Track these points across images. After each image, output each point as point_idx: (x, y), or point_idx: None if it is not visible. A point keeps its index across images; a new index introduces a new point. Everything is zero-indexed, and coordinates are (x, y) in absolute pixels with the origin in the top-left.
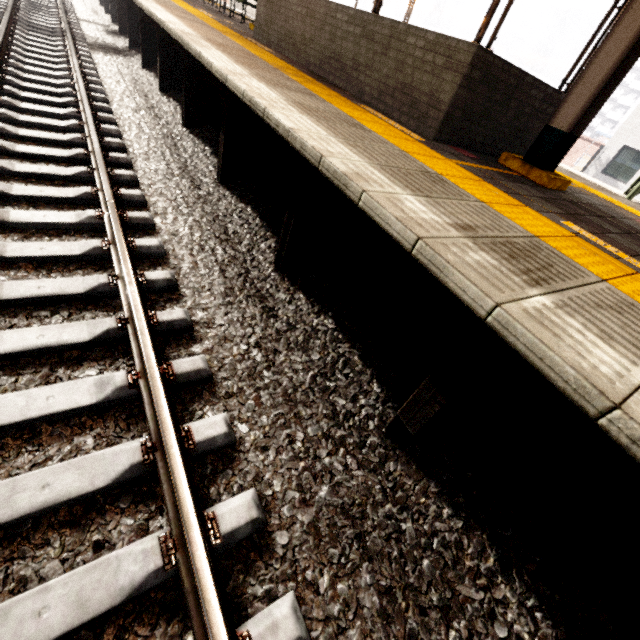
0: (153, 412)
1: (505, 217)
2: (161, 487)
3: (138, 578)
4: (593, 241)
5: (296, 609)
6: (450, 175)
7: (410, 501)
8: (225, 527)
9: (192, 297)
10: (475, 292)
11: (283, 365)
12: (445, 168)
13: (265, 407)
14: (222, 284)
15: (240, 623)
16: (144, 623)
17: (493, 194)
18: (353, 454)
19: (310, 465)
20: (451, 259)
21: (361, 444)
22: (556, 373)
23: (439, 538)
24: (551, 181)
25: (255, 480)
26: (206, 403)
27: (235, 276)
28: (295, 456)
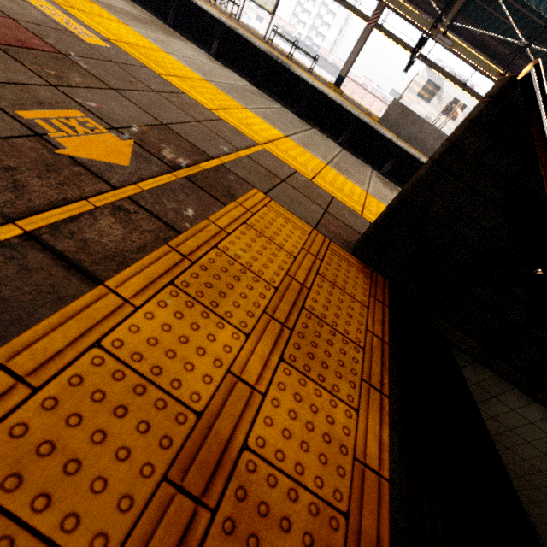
0: None
1: None
2: None
3: None
4: None
5: None
6: None
7: None
8: None
9: None
10: None
11: None
12: None
13: None
14: None
15: None
16: None
17: None
18: None
19: None
20: None
21: None
22: None
23: None
24: None
25: None
26: None
27: None
28: None
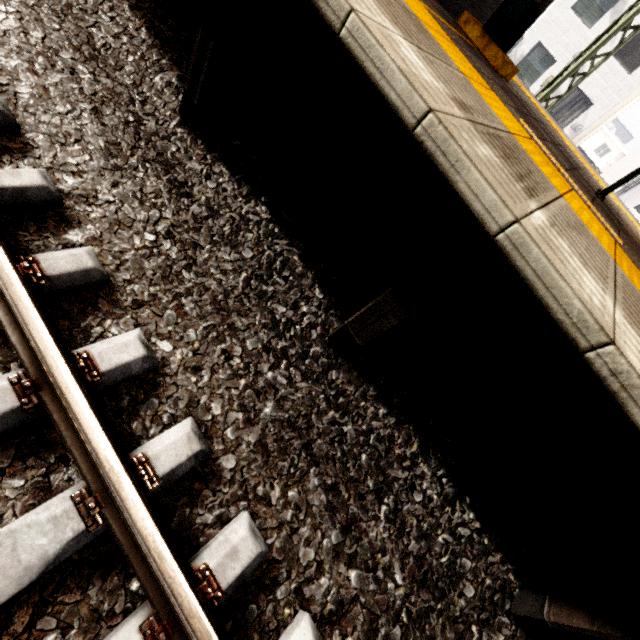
0: (21, 335)
1: (485, 101)
2: (60, 437)
3: (51, 551)
4: (542, 148)
5: (253, 528)
6: (427, 23)
7: (351, 406)
8: (162, 468)
9: (50, 150)
10: (492, 200)
11: (208, 264)
12: (419, 11)
13: (190, 318)
14: (99, 135)
15: (192, 553)
16: (71, 589)
17: (467, 66)
18: (296, 366)
19: (251, 382)
20: (467, 149)
21: (304, 355)
22: (560, 305)
23: (375, 435)
24: (505, 65)
25: (189, 406)
26: (106, 316)
27: (119, 124)
28: (234, 374)
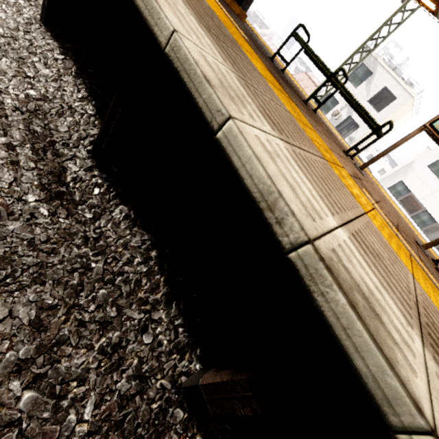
0: None
1: None
2: None
3: None
4: None
5: None
6: None
7: (36, 41)
8: None
9: None
10: None
11: None
12: None
13: None
14: None
15: None
16: None
17: None
18: (6, 11)
19: None
20: None
21: (17, 13)
22: None
23: (44, 56)
24: (232, 3)
25: None
26: None
27: None
28: None
